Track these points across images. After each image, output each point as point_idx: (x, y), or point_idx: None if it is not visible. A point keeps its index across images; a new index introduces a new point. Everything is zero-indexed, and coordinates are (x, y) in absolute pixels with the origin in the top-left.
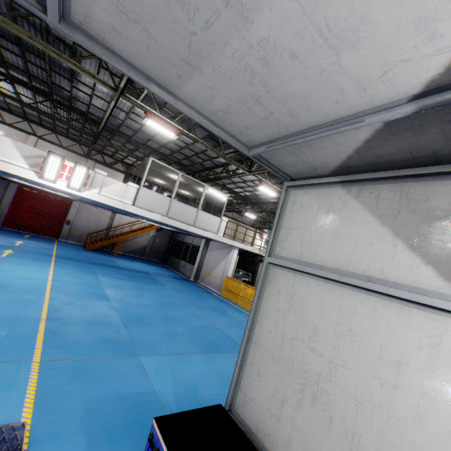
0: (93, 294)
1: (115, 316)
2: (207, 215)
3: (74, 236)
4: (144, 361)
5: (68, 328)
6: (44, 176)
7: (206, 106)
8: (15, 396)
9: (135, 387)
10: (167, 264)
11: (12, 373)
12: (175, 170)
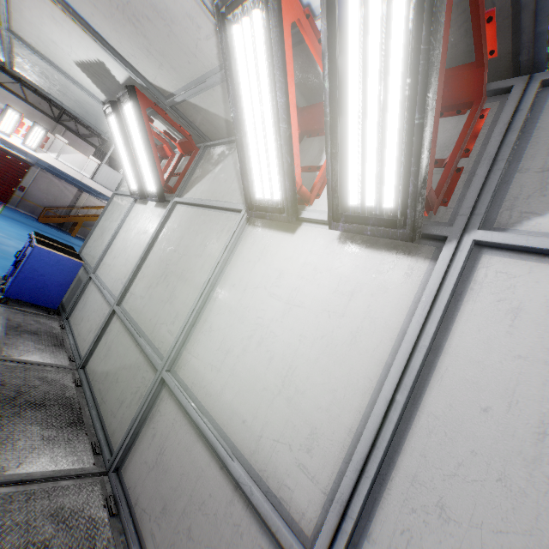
0: None
1: None
2: None
3: (28, 205)
4: None
5: (3, 245)
6: (0, 128)
7: (75, 110)
8: None
9: None
10: None
11: None
12: None
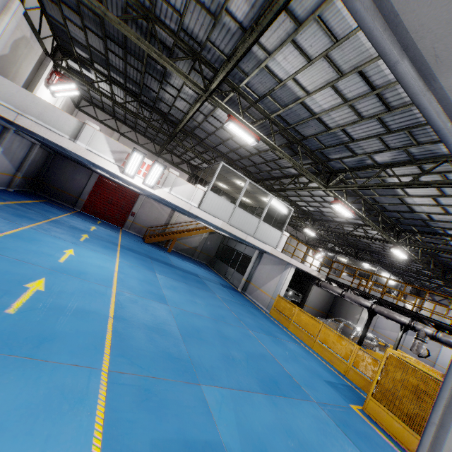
0: (152, 294)
1: (174, 325)
2: (268, 228)
3: (136, 227)
4: (206, 393)
5: (132, 331)
6: (125, 171)
7: None
8: (85, 416)
9: (200, 431)
10: (214, 268)
11: (83, 383)
12: (244, 177)
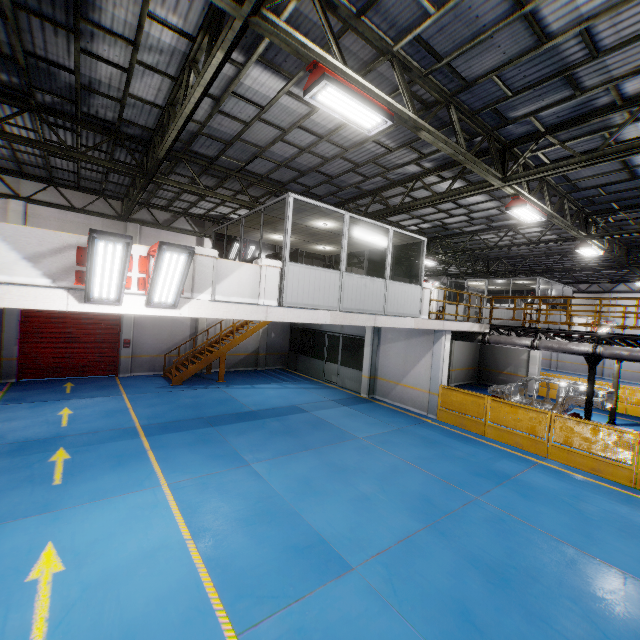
0: (302, 556)
1: None
2: (401, 288)
3: (142, 363)
4: None
5: None
6: (92, 294)
7: None
8: None
9: None
10: (299, 371)
11: None
12: (337, 211)
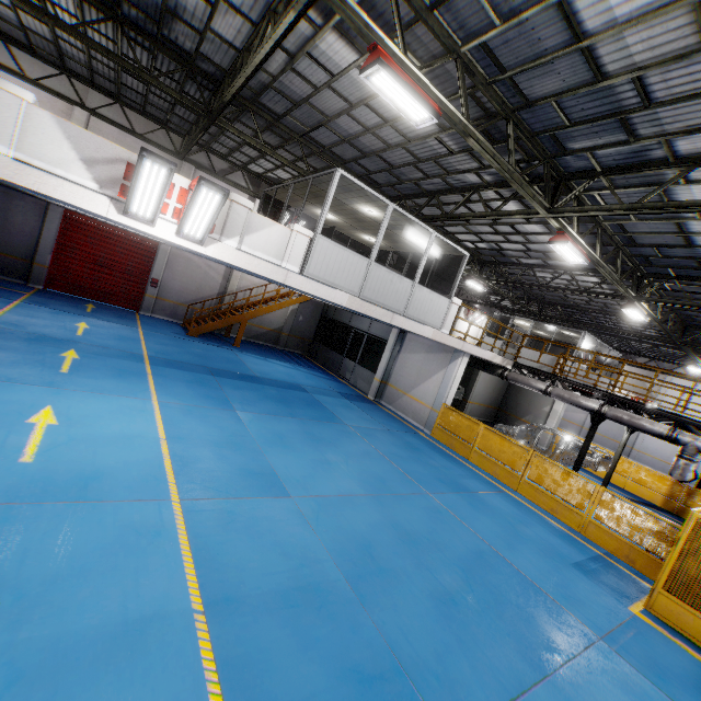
0: (252, 477)
1: (324, 555)
2: (428, 295)
3: (165, 307)
4: None
5: (260, 638)
6: (130, 209)
7: None
8: None
9: None
10: (317, 360)
11: None
12: (382, 199)
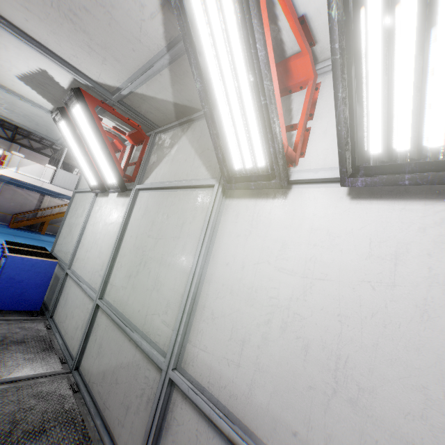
0: None
1: None
2: None
3: None
4: None
5: None
6: None
7: (26, 124)
8: None
9: None
10: None
11: None
12: None
